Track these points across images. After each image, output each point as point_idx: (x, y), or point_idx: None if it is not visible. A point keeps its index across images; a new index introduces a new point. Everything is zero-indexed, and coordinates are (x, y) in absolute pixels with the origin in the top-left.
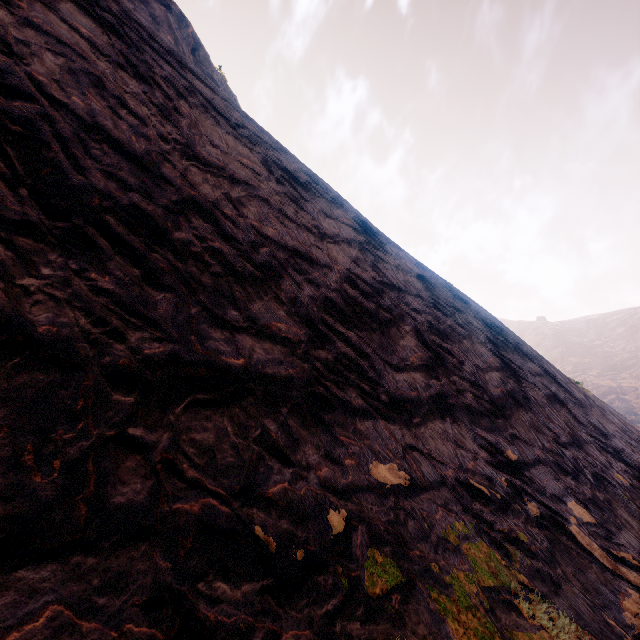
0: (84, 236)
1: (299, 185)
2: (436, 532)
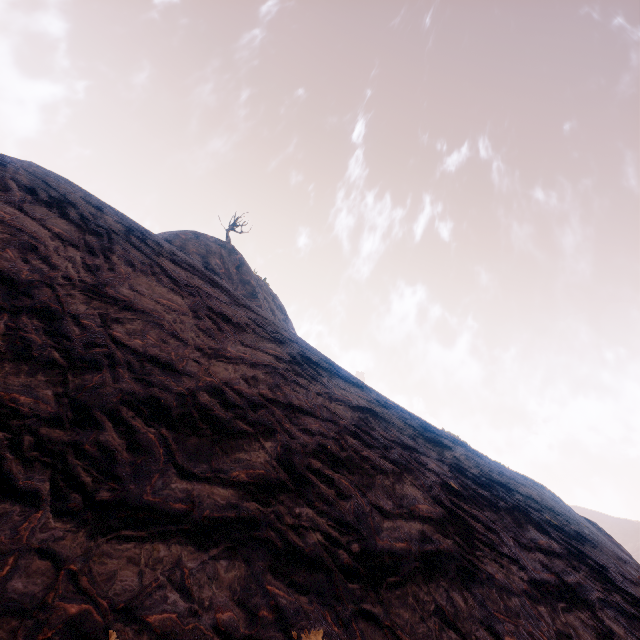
0: None
1: (227, 323)
2: None
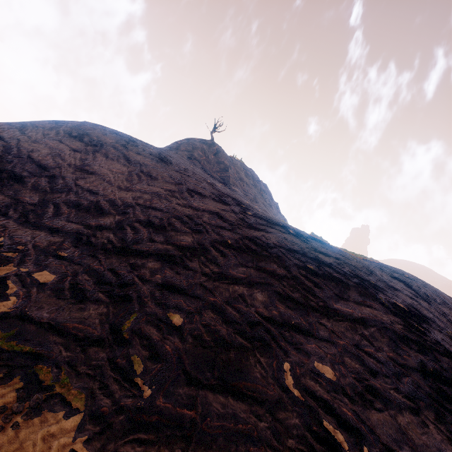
0: None
1: (148, 177)
2: None
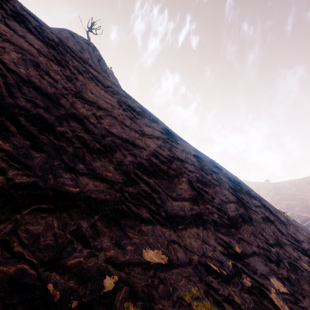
0: (2, 124)
1: (135, 112)
2: (177, 293)
